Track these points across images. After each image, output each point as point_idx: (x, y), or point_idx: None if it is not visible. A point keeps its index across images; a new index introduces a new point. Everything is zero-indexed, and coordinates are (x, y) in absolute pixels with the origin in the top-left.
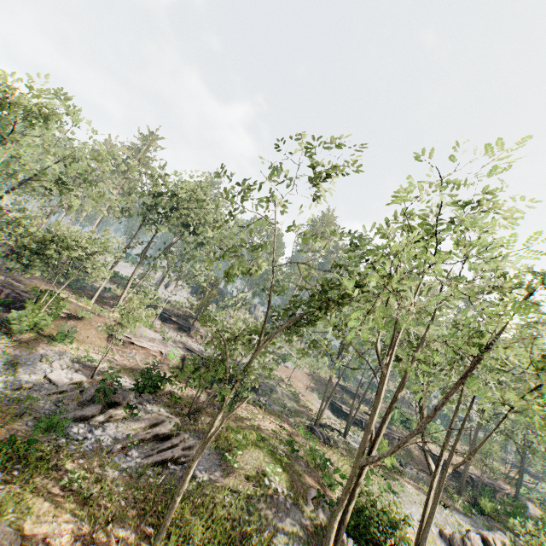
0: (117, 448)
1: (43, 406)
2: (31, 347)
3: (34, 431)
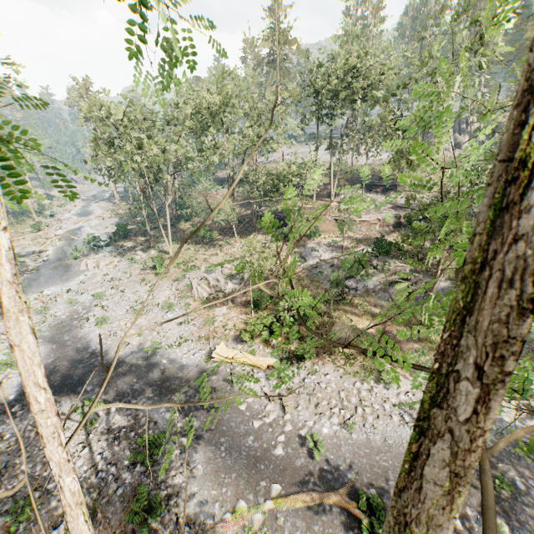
0: (377, 290)
1: (328, 275)
2: (303, 245)
3: (331, 287)
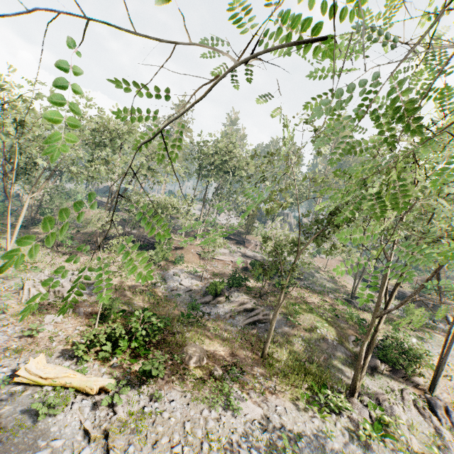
0: (227, 316)
1: (185, 298)
2: (166, 269)
3: (187, 310)
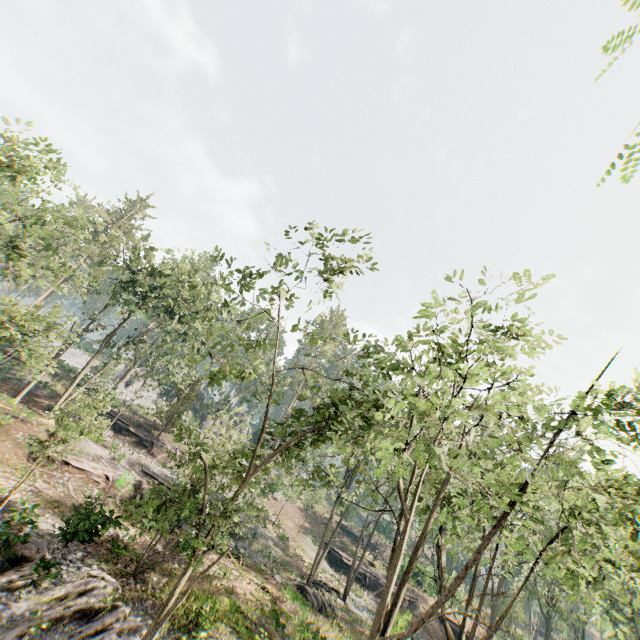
0: (12, 635)
1: None
2: None
3: None
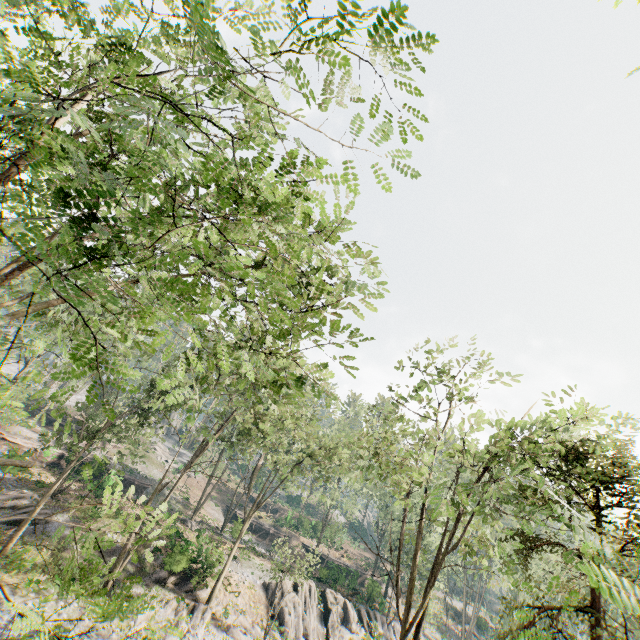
0: None
1: None
2: None
3: None
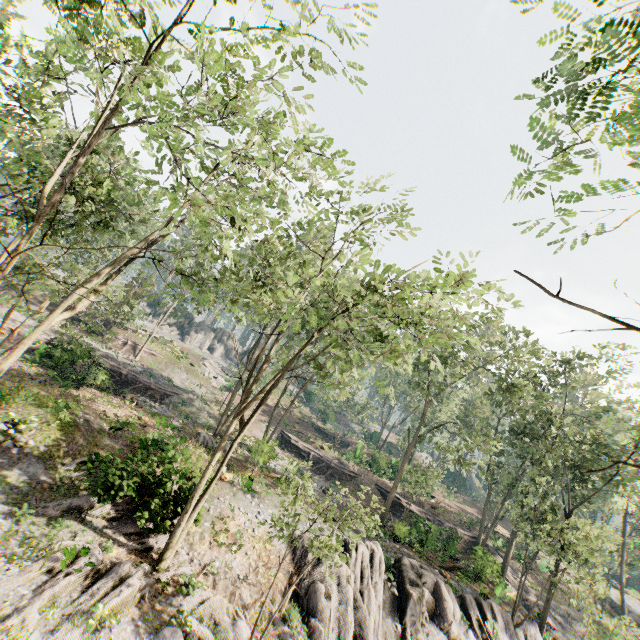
0: None
1: None
2: None
3: None
